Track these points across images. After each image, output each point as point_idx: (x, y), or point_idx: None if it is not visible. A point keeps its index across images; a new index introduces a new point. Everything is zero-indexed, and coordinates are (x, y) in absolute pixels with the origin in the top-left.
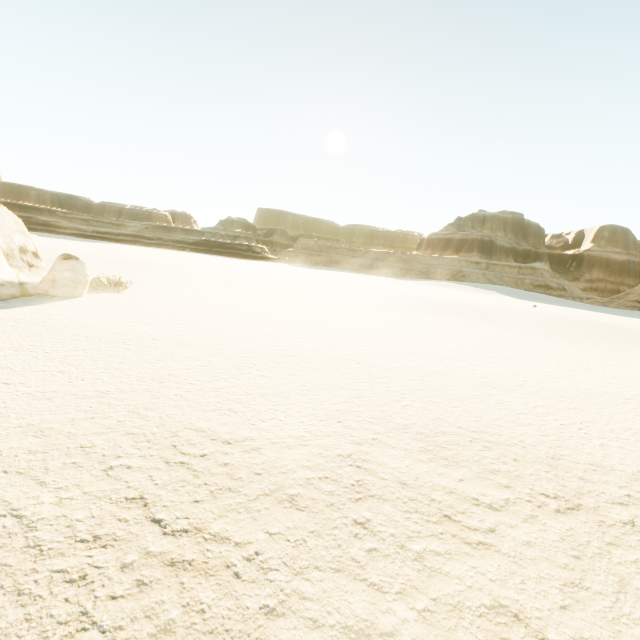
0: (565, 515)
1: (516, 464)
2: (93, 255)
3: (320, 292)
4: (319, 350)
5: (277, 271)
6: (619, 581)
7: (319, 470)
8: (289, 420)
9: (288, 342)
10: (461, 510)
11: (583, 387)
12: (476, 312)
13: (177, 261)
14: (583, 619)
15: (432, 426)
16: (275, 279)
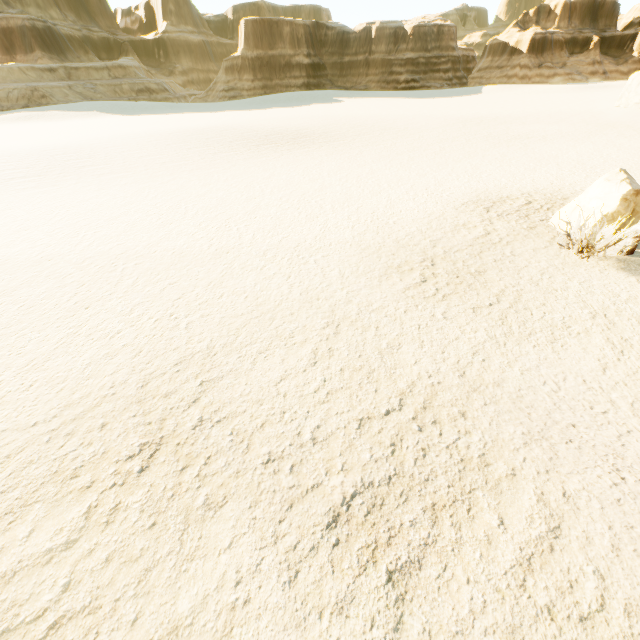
0: (148, 470)
1: (104, 433)
2: None
3: None
4: None
5: None
6: (185, 516)
7: None
8: None
9: None
10: (27, 595)
11: (179, 244)
12: (73, 162)
13: None
14: (152, 613)
15: None
16: None
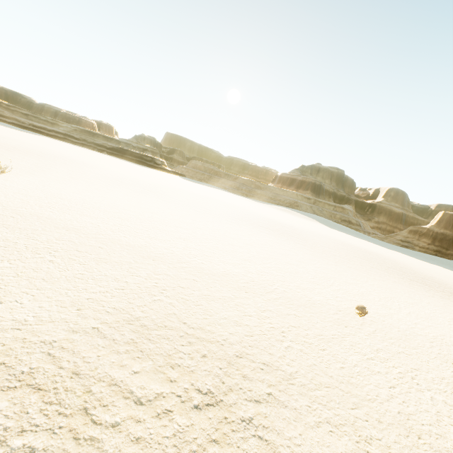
0: (199, 411)
1: (201, 360)
2: (14, 142)
3: (183, 200)
4: (130, 245)
5: (165, 180)
6: None
7: (4, 355)
8: (30, 304)
9: (110, 235)
10: (106, 403)
11: (315, 298)
12: (289, 232)
13: (87, 159)
14: None
15: (161, 320)
16: (156, 185)
